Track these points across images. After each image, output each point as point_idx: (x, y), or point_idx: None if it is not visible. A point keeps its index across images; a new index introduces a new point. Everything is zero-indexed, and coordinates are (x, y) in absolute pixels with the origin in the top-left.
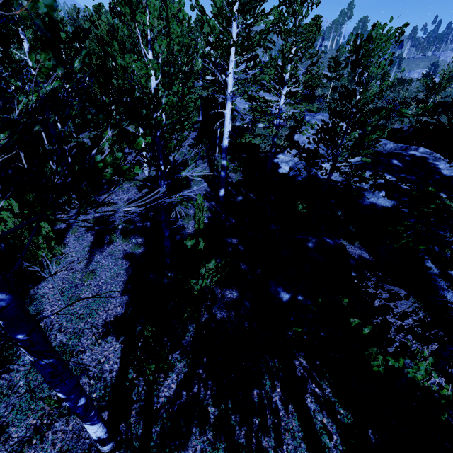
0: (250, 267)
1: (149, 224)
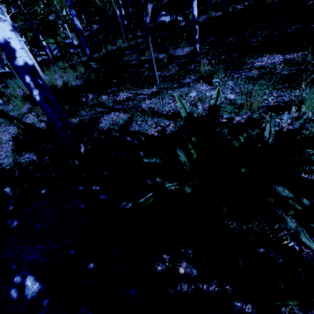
0: None
1: None
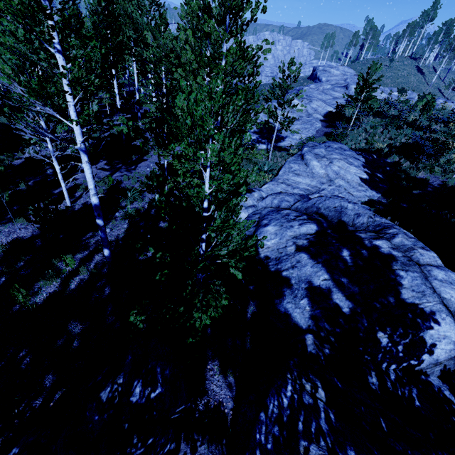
0: (54, 384)
1: (4, 279)
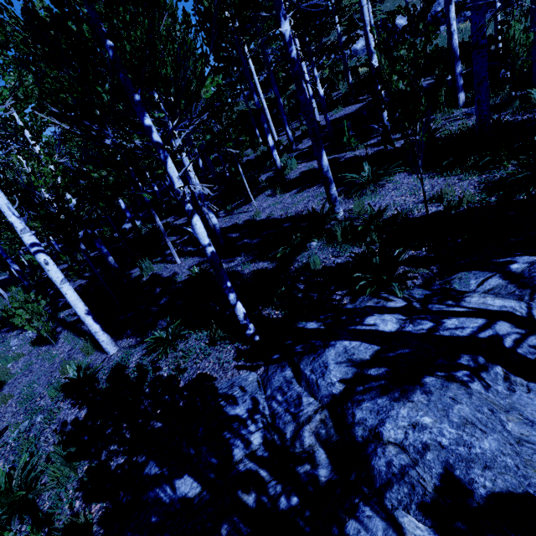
0: None
1: None
